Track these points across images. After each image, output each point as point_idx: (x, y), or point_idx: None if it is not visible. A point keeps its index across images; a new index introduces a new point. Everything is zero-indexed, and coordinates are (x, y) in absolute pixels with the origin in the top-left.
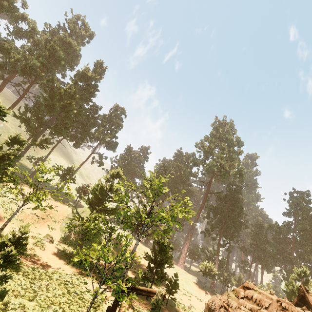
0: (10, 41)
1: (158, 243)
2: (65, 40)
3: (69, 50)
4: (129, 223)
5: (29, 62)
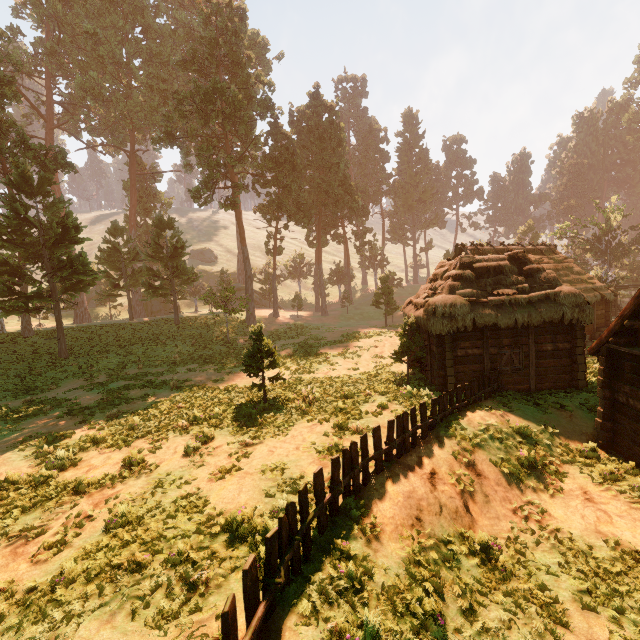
0: (364, 186)
1: (623, 269)
2: (373, 133)
3: (381, 138)
4: (585, 263)
5: (377, 188)
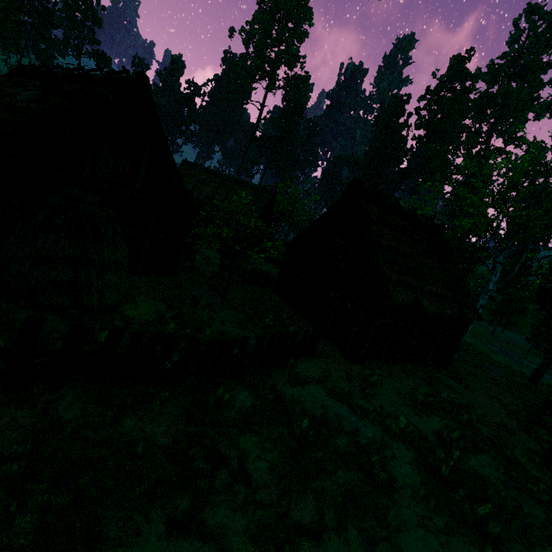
0: None
1: None
2: None
3: None
4: None
5: None
